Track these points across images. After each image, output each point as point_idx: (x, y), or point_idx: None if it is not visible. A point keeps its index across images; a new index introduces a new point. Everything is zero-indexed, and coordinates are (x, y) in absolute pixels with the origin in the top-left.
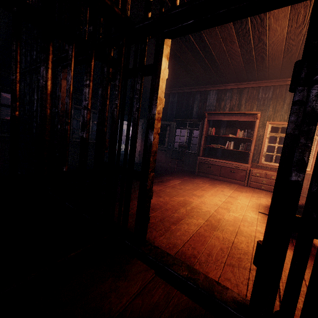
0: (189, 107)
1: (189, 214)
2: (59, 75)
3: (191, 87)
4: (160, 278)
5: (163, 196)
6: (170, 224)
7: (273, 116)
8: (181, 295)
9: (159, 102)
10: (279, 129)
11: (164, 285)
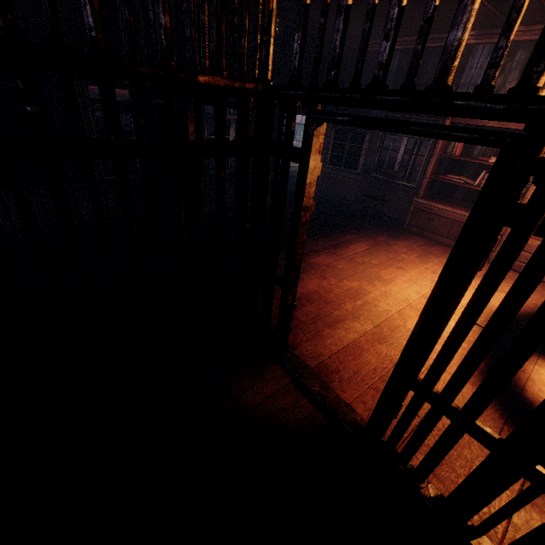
0: (420, 87)
1: (355, 313)
2: (184, 118)
3: (434, 36)
4: (293, 386)
5: (329, 278)
6: (324, 326)
7: None
8: (308, 405)
9: (304, 212)
10: None
11: (295, 394)
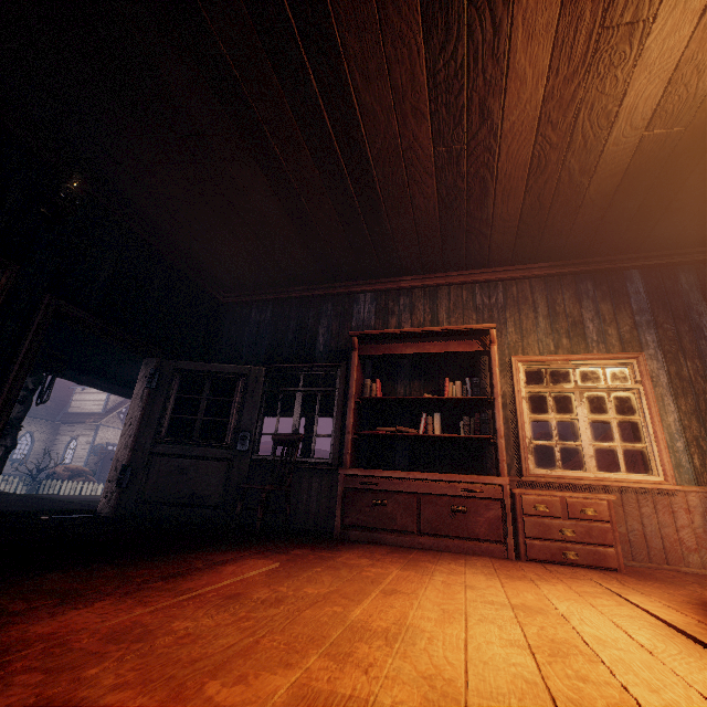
0: (306, 333)
1: None
2: None
3: (310, 286)
4: None
5: (103, 695)
6: None
7: (522, 344)
8: None
9: None
10: (546, 376)
11: None
